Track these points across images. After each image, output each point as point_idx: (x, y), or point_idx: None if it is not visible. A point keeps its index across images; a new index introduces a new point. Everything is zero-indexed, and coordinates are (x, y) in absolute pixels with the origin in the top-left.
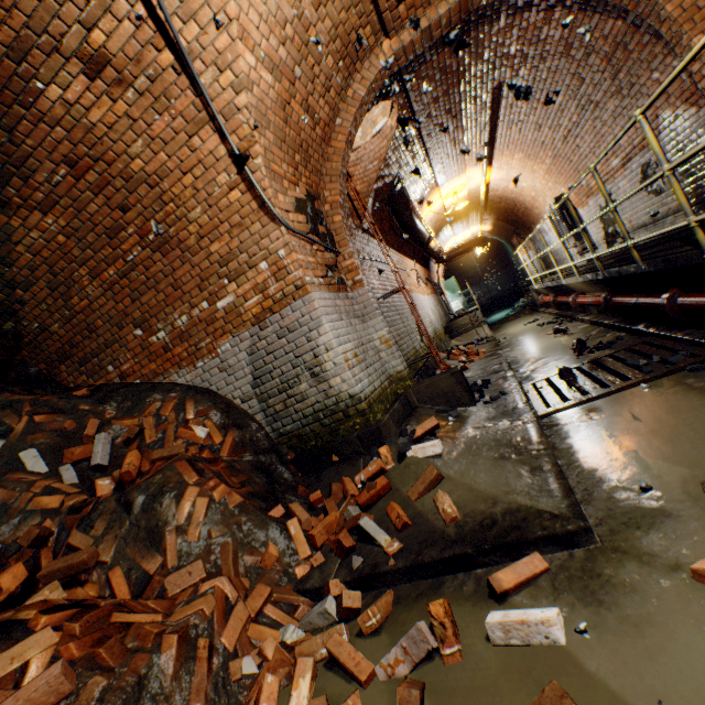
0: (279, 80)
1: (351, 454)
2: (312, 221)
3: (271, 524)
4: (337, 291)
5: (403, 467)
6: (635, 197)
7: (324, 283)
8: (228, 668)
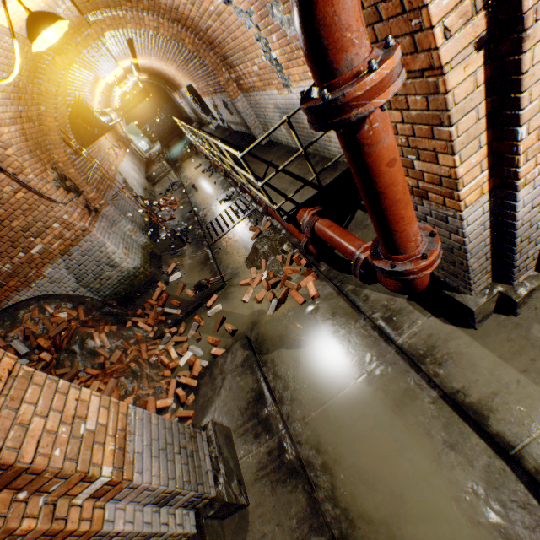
0: (17, 123)
1: (145, 290)
2: (65, 186)
3: (133, 328)
4: (98, 218)
5: (170, 286)
6: (225, 110)
7: (92, 219)
8: (150, 361)
